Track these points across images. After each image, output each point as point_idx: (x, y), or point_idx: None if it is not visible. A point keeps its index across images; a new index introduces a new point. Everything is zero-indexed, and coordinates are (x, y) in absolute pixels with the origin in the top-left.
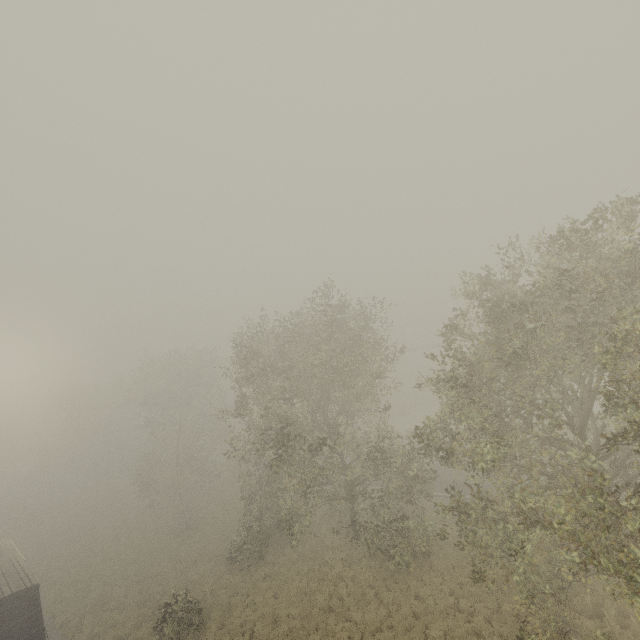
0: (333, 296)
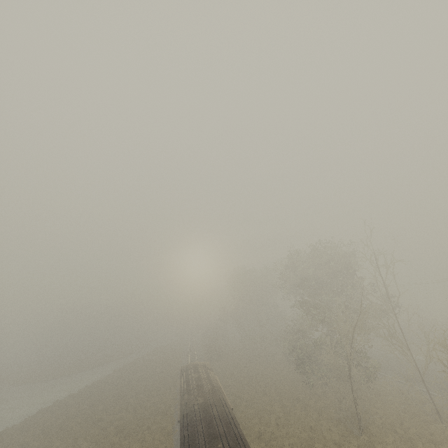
0: None
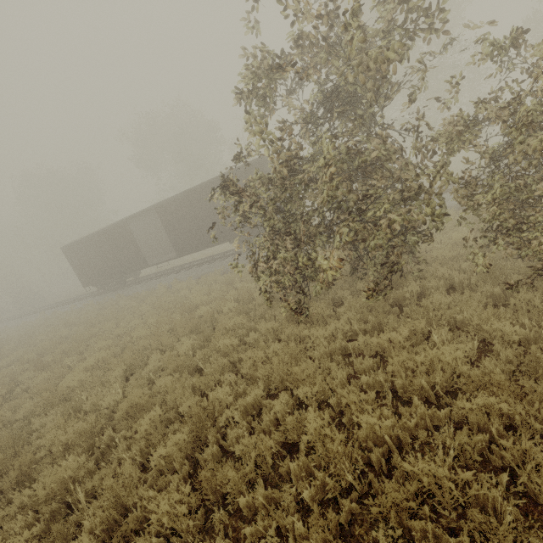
0: None
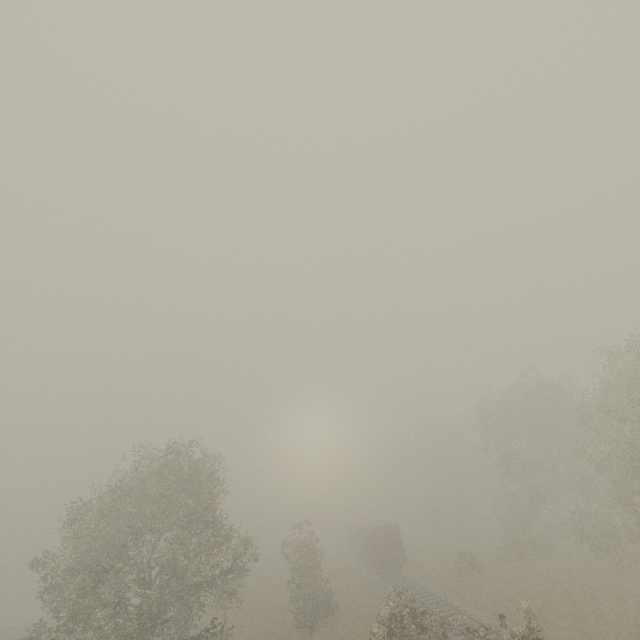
0: (530, 377)
